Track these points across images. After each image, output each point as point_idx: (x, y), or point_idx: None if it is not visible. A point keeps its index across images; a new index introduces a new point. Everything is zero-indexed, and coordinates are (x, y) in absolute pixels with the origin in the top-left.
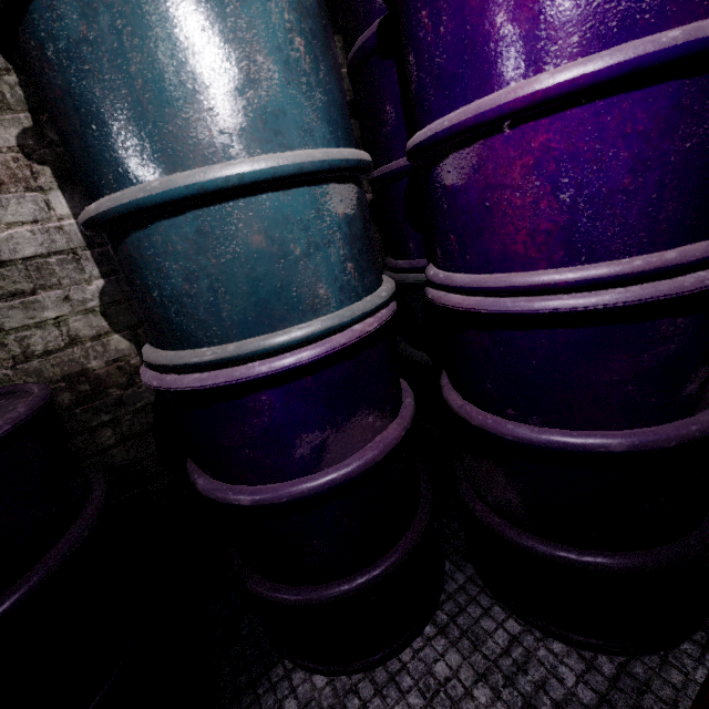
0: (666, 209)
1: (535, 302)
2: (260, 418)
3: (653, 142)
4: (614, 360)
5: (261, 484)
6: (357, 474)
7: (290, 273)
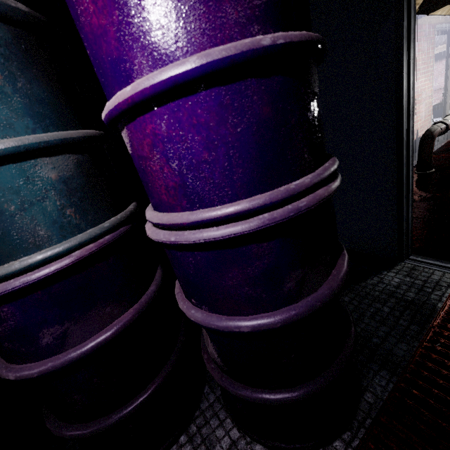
0: (237, 172)
1: (172, 236)
2: (7, 322)
3: (214, 129)
4: (231, 272)
5: (25, 363)
6: (91, 351)
7: (9, 223)
